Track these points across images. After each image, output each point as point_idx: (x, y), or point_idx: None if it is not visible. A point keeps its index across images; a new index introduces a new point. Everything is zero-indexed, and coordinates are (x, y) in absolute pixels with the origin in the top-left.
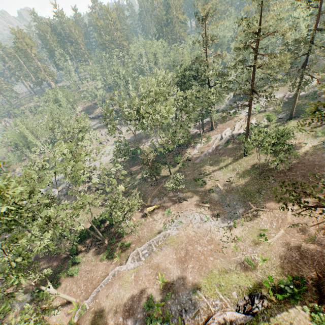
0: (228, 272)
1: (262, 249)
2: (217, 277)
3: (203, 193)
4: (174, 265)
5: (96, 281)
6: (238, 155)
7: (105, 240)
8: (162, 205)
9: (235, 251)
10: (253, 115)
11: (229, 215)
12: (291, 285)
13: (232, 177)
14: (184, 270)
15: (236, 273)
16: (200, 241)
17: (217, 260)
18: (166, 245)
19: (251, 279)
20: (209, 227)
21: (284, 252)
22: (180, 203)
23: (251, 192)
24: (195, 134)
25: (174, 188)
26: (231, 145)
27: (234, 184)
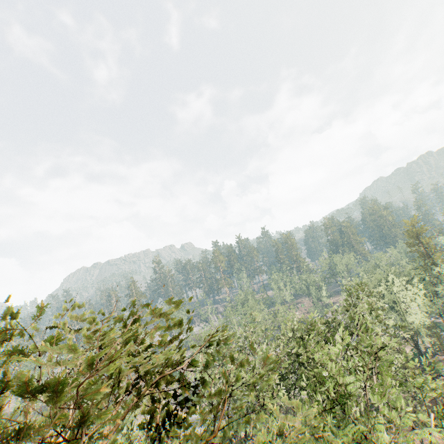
0: None
1: None
2: None
3: None
4: None
5: None
6: None
7: None
8: None
9: None
10: None
11: None
12: None
13: None
14: None
15: None
16: None
17: None
18: None
19: None
20: None
21: None
22: None
23: None
24: None
25: None
26: None
27: None
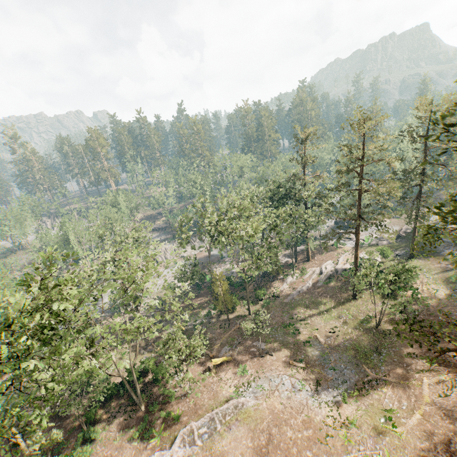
0: None
1: (390, 443)
2: None
3: (295, 346)
4: None
5: None
6: (345, 296)
7: (143, 404)
8: (234, 359)
9: (346, 442)
10: (362, 248)
11: (335, 384)
12: None
13: (337, 327)
14: None
15: None
16: (291, 421)
17: None
18: (238, 421)
19: None
20: (306, 400)
21: (424, 451)
22: (261, 358)
23: (365, 351)
24: (285, 263)
25: (253, 334)
26: (335, 283)
27: (341, 337)
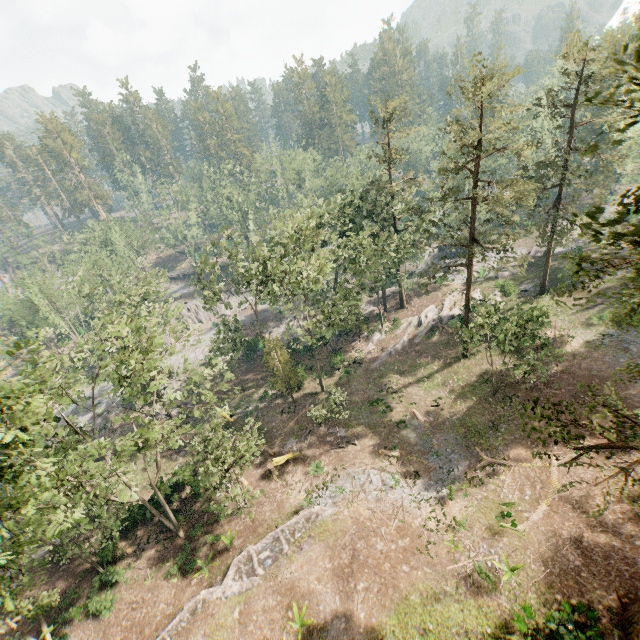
0: (441, 599)
1: (508, 545)
2: (418, 611)
3: (386, 429)
4: (328, 584)
5: (151, 626)
6: (452, 355)
7: (181, 529)
8: (304, 454)
9: (453, 550)
10: (476, 284)
11: (438, 475)
12: (570, 623)
13: (442, 399)
14: (349, 597)
15: (458, 600)
16: (381, 531)
17: (417, 572)
18: (312, 538)
19: (488, 612)
20: (401, 500)
21: (550, 551)
22: (341, 450)
23: (479, 428)
24: (371, 314)
25: (329, 418)
26: (439, 338)
27: (447, 411)
